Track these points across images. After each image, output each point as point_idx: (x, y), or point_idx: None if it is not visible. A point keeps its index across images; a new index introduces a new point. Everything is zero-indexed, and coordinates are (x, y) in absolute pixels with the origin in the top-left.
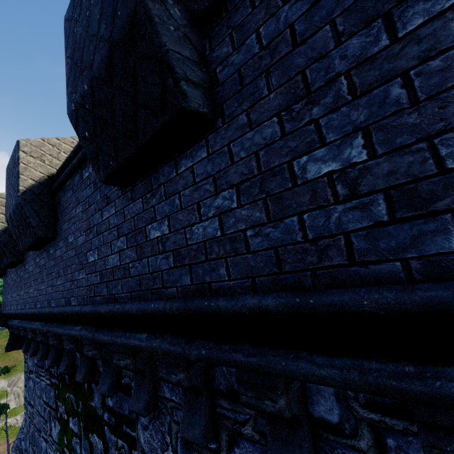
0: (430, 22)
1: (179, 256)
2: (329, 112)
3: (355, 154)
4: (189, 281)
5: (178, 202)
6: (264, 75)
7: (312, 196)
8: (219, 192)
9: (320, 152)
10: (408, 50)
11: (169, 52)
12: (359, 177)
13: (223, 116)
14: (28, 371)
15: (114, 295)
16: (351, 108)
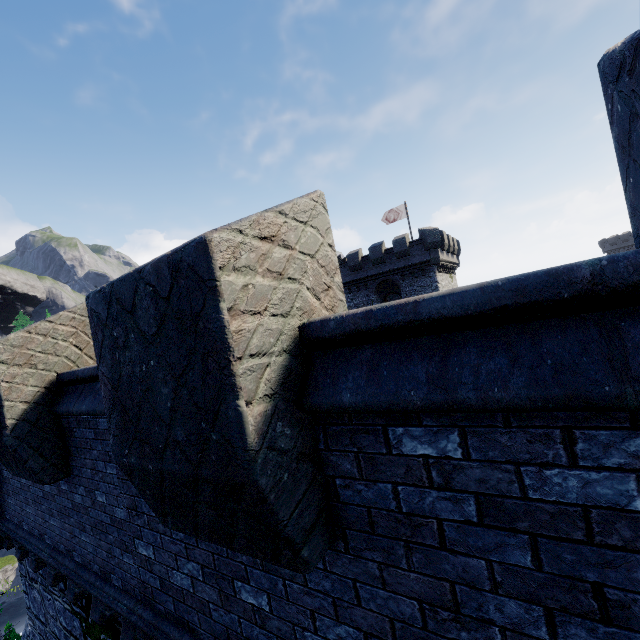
0: None
1: None
2: None
3: None
4: None
5: (282, 589)
6: (403, 545)
7: None
8: (341, 622)
9: None
10: None
11: (287, 526)
12: None
13: (347, 543)
14: (27, 576)
15: (187, 622)
16: None
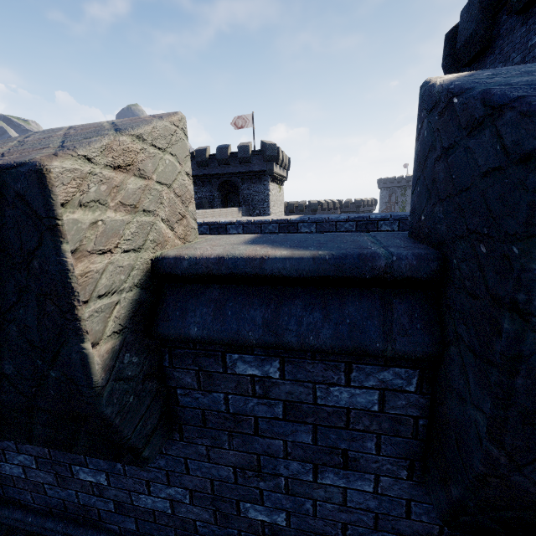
0: (333, 486)
1: (122, 507)
2: (270, 491)
3: (279, 520)
4: (135, 528)
5: (121, 468)
6: (227, 434)
7: (249, 526)
8: (172, 486)
9: (260, 508)
10: (320, 491)
11: (131, 439)
12: (279, 531)
13: (182, 434)
14: None
15: (19, 501)
16: (283, 498)
